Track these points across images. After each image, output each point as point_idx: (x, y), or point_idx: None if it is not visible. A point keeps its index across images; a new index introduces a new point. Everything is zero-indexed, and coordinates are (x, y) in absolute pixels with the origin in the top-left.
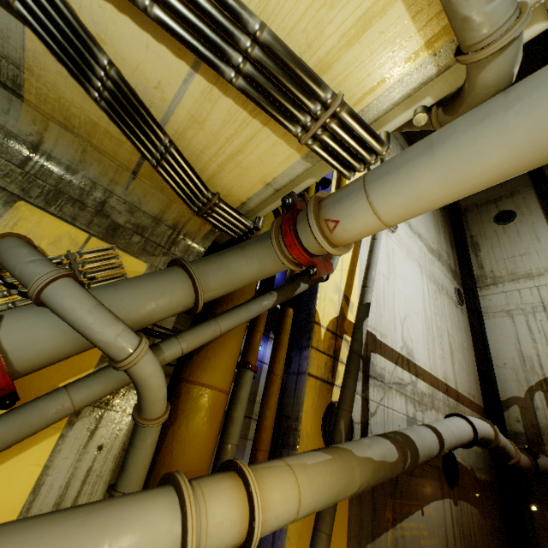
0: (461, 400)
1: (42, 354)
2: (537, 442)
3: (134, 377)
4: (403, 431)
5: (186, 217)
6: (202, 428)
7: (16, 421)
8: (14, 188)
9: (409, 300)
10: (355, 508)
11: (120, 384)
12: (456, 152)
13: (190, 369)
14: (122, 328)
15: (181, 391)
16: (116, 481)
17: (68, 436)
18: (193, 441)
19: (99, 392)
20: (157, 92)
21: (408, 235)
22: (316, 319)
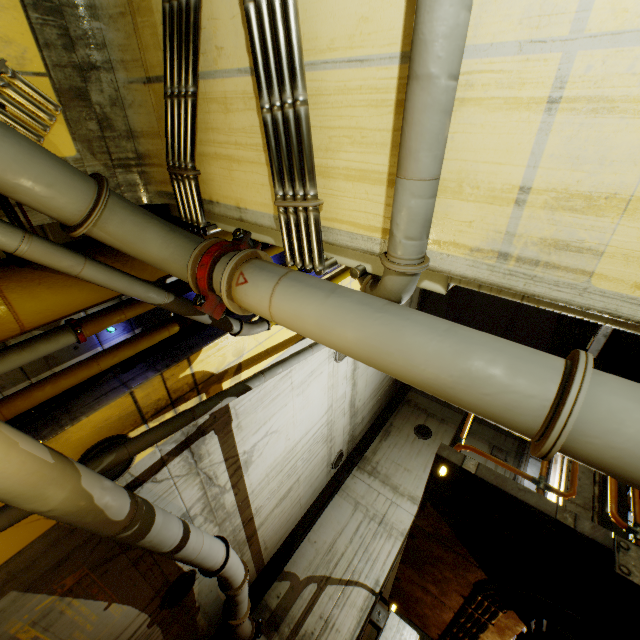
0: (252, 541)
1: None
2: (274, 625)
3: None
4: (157, 508)
5: (160, 160)
6: None
7: None
8: None
9: (294, 422)
10: (41, 546)
11: None
12: (337, 309)
13: (9, 274)
14: None
15: None
16: None
17: None
18: None
19: None
20: (216, 51)
21: (345, 375)
22: (192, 357)
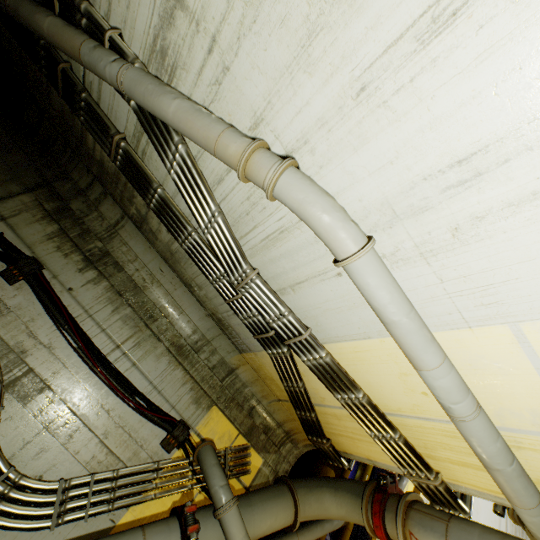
0: None
1: None
2: None
3: None
4: None
5: (299, 429)
6: None
7: None
8: (214, 396)
9: None
10: None
11: None
12: None
13: None
14: None
15: None
16: None
17: None
18: None
19: None
20: (320, 398)
21: None
22: (372, 539)
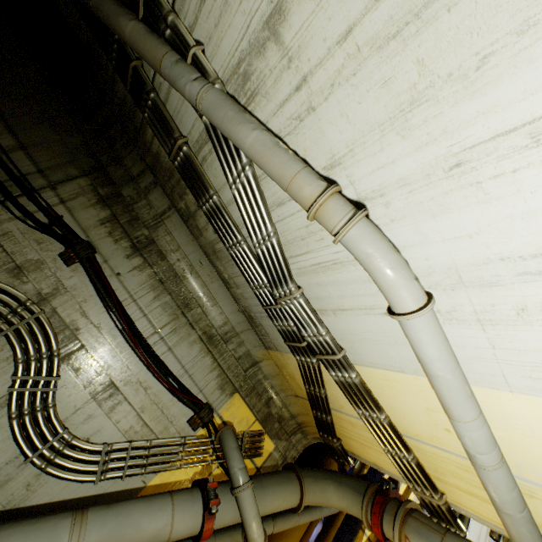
0: None
1: (222, 525)
2: None
3: None
4: None
5: (310, 423)
6: None
7: None
8: (237, 384)
9: None
10: None
11: None
12: None
13: (267, 539)
14: (261, 530)
15: None
16: None
17: None
18: None
19: None
20: (339, 405)
21: None
22: (363, 524)
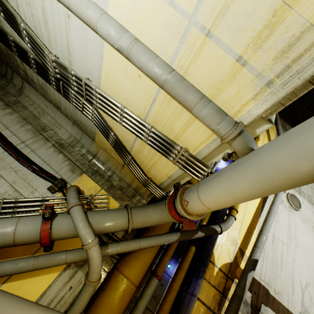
0: None
1: (62, 233)
2: None
3: (88, 255)
4: None
5: (140, 185)
6: (115, 300)
7: (46, 258)
8: (84, 169)
9: (313, 270)
10: None
11: (86, 257)
12: (226, 179)
13: (121, 263)
14: (89, 230)
15: (113, 274)
16: (68, 309)
17: (62, 275)
18: (108, 306)
19: (77, 258)
20: (127, 142)
21: None
22: (211, 259)
